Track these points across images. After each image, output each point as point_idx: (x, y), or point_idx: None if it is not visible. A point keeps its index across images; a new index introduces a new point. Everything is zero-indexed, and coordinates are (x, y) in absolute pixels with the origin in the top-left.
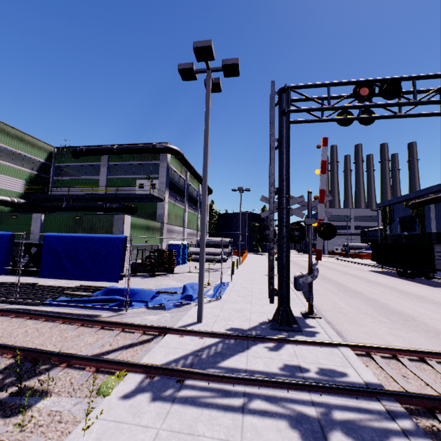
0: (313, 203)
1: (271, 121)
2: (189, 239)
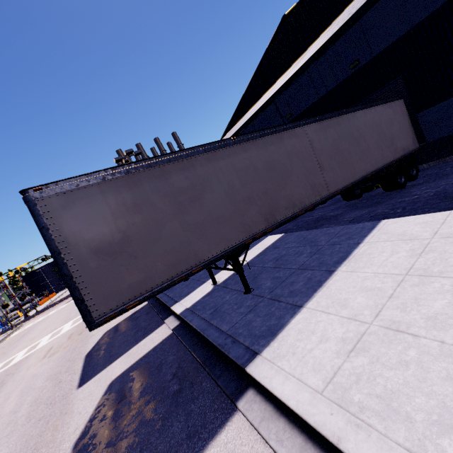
0: (25, 290)
1: None
2: (1, 312)
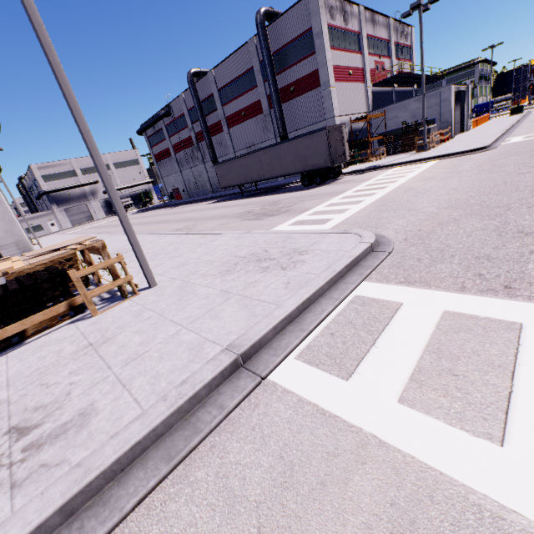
0: None
1: (528, 68)
2: None
